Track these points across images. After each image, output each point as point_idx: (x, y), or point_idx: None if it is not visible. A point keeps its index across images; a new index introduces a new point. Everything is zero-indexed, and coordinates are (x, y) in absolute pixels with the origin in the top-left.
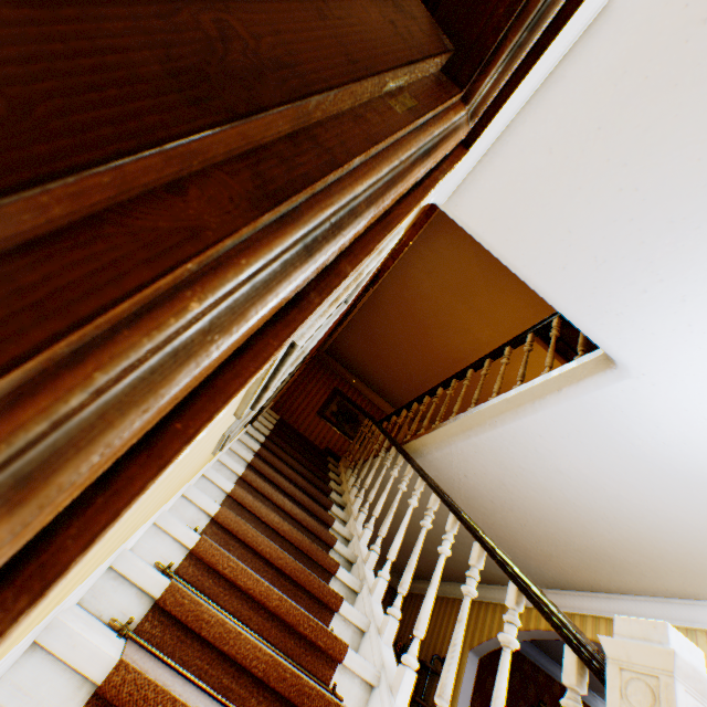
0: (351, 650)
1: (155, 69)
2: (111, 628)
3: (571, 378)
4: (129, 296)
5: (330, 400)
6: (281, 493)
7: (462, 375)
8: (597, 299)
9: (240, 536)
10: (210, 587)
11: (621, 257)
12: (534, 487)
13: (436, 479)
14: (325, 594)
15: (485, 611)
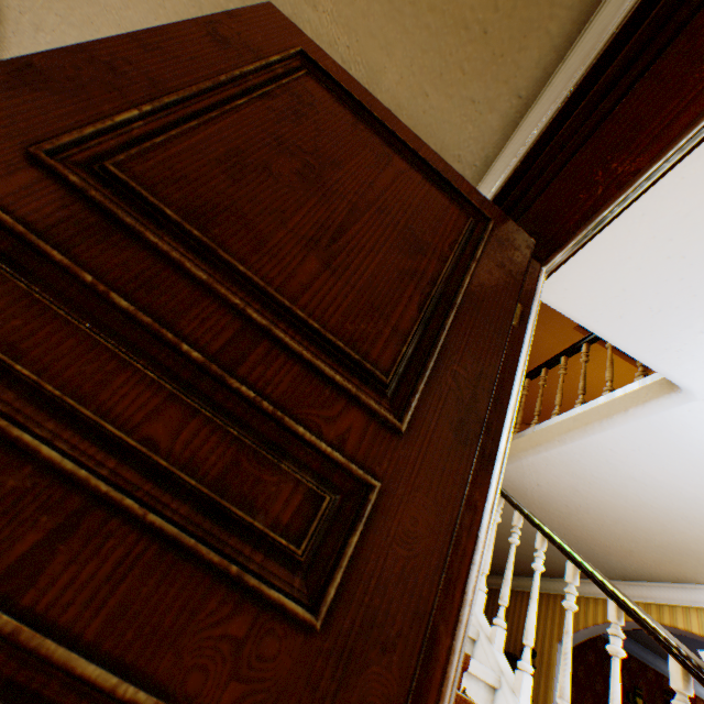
0: (472, 659)
1: (449, 435)
2: None
3: (636, 399)
4: (471, 559)
5: None
6: None
7: None
8: (655, 340)
9: None
10: None
11: (675, 307)
12: (608, 493)
13: (508, 488)
14: None
15: None
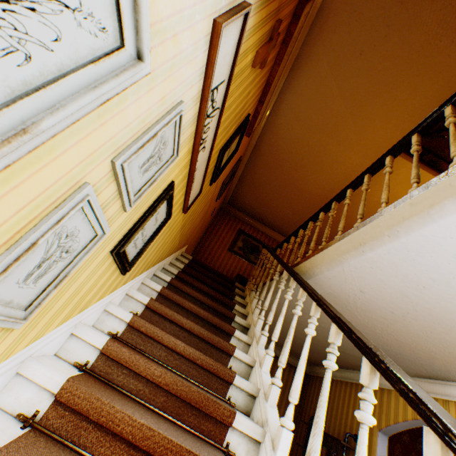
0: None
1: None
2: None
3: None
4: None
5: (236, 239)
6: (180, 329)
7: (341, 196)
8: None
9: (91, 416)
10: None
11: None
12: (447, 298)
13: (330, 296)
14: None
15: (388, 397)
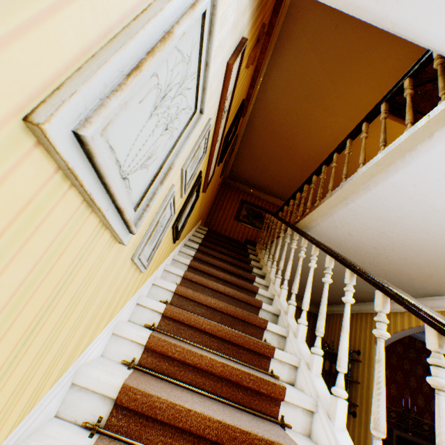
0: (289, 389)
1: None
2: (85, 428)
3: (443, 119)
4: None
5: (240, 208)
6: (216, 279)
7: (329, 160)
8: None
9: (185, 322)
10: (167, 368)
11: None
12: (411, 229)
13: (327, 242)
14: (260, 348)
15: None
